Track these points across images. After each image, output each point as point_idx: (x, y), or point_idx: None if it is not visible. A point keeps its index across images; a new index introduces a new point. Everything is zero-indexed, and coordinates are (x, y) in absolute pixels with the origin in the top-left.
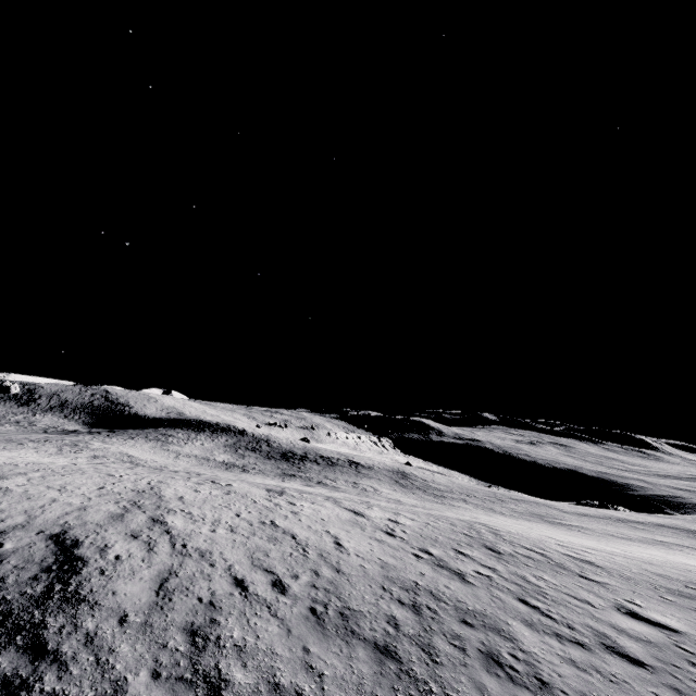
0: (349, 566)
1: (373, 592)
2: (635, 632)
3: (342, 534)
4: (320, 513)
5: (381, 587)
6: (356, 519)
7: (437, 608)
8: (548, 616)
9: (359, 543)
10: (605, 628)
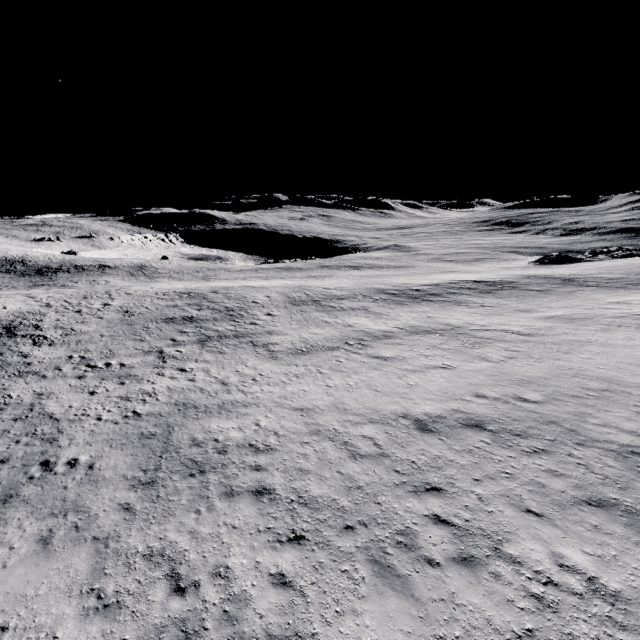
0: (3, 312)
1: (7, 315)
2: (94, 307)
3: (10, 305)
4: (7, 301)
5: (11, 314)
6: (26, 299)
7: (28, 314)
8: (69, 309)
9: (16, 306)
10: (85, 308)
